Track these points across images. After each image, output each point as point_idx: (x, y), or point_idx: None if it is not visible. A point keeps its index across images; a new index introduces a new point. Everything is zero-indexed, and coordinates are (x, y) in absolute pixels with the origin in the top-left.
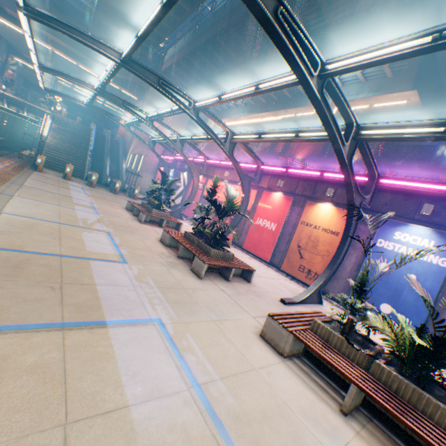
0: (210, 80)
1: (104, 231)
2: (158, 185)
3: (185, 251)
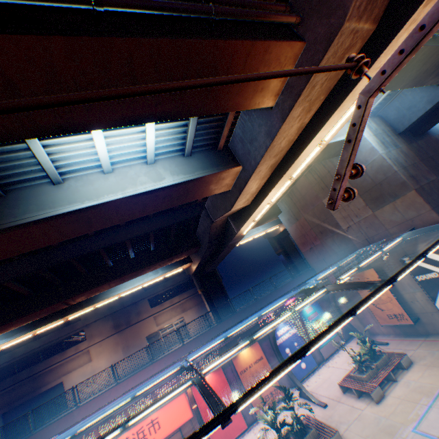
0: None
1: None
2: None
3: None
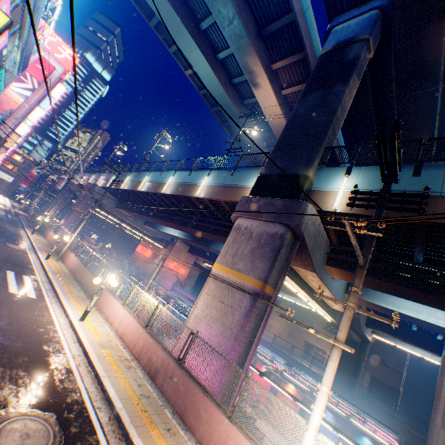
0: None
1: None
2: None
3: None
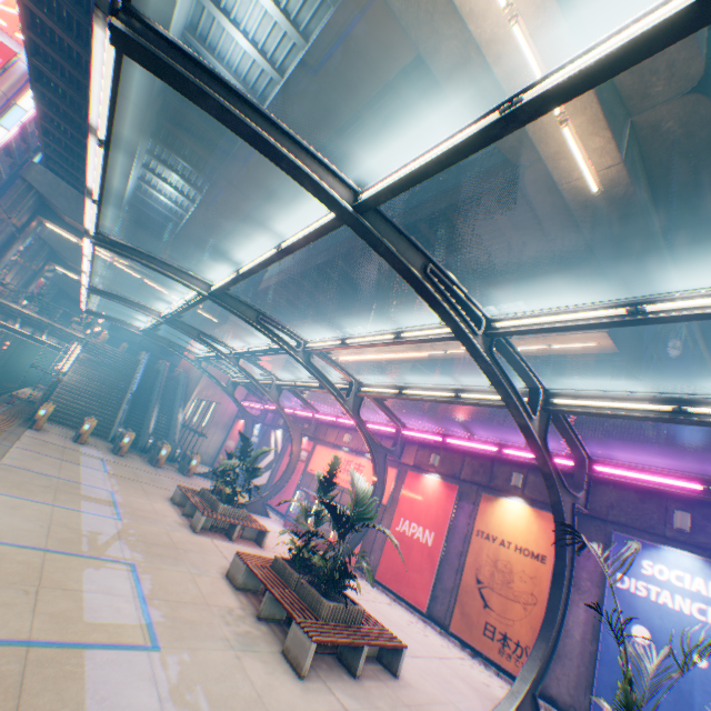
0: (325, 303)
1: (125, 561)
2: (235, 459)
3: (272, 602)
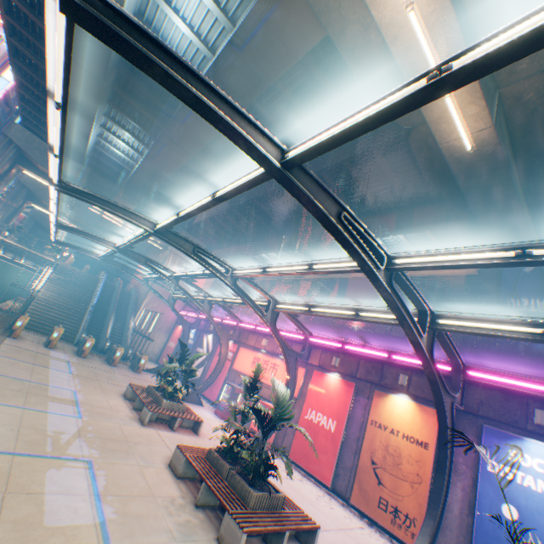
0: (246, 234)
1: (83, 459)
2: (175, 363)
3: (208, 492)
